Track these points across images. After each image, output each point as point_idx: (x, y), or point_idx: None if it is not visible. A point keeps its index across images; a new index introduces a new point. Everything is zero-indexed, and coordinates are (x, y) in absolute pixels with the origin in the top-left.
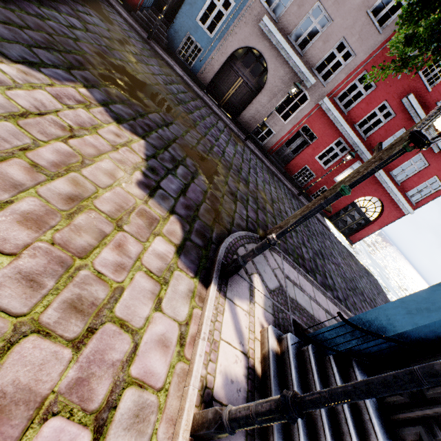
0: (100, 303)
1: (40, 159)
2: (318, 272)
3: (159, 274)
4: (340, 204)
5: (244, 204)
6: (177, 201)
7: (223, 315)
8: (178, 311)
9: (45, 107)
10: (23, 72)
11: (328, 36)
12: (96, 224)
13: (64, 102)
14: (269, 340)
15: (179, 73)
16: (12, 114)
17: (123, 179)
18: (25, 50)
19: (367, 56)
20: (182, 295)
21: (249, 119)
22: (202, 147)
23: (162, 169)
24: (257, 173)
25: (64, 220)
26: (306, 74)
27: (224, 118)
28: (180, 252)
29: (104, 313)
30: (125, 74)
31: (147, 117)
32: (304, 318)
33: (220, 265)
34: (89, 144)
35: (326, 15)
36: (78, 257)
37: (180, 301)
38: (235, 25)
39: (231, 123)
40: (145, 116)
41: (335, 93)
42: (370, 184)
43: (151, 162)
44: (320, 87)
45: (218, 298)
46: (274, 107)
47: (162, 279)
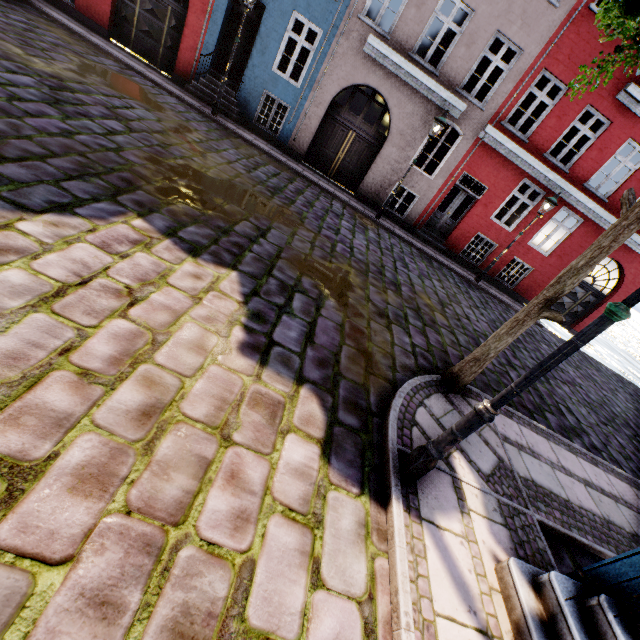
0: (222, 608)
1: (91, 359)
2: (546, 409)
3: (305, 509)
4: (546, 280)
5: (403, 326)
6: (304, 358)
7: (426, 560)
8: (350, 574)
9: (89, 269)
10: (51, 223)
11: (472, 36)
12: (190, 449)
13: (114, 250)
14: (518, 591)
15: (263, 149)
16: (43, 297)
17: (218, 349)
18: (51, 190)
19: (542, 46)
20: (350, 537)
21: (375, 186)
22: (319, 251)
23: (270, 309)
24: (407, 266)
25: (140, 459)
26: (449, 100)
27: (339, 195)
28: (328, 452)
29: (231, 629)
30: (192, 176)
31: (233, 232)
32: (555, 511)
33: (396, 457)
34: (158, 306)
35: (462, 7)
36: (172, 524)
37: (350, 552)
38: (328, 60)
39: (351, 199)
40: (230, 230)
41: (502, 115)
42: (591, 238)
43: (252, 303)
44: (475, 113)
45: (410, 524)
46: (410, 159)
47: (312, 517)
